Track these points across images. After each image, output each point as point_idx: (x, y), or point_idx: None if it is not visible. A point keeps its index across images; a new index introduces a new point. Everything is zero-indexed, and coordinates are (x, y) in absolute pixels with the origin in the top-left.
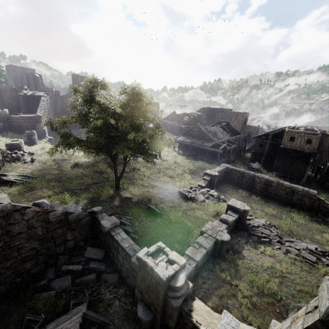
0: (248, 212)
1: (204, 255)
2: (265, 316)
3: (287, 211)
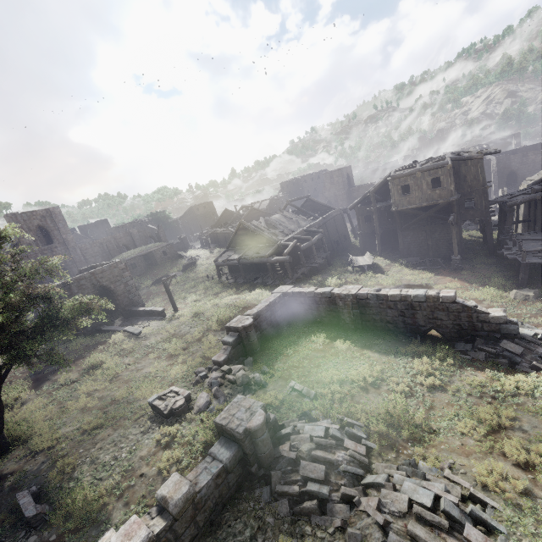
0: (262, 429)
1: None
2: None
3: (408, 356)
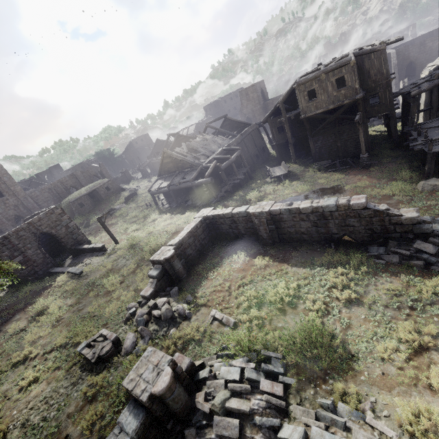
0: (170, 390)
1: None
2: None
3: (323, 267)
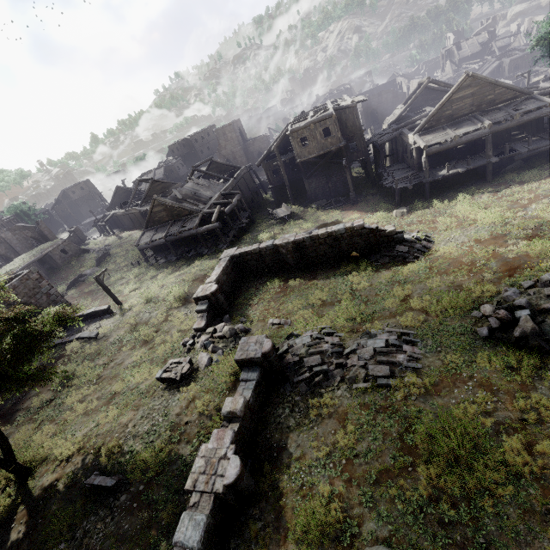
0: (272, 350)
1: None
2: None
3: (343, 275)
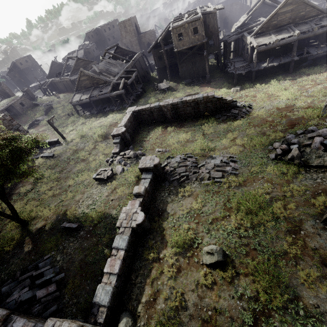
0: (159, 164)
1: (125, 255)
2: (188, 274)
3: (199, 125)
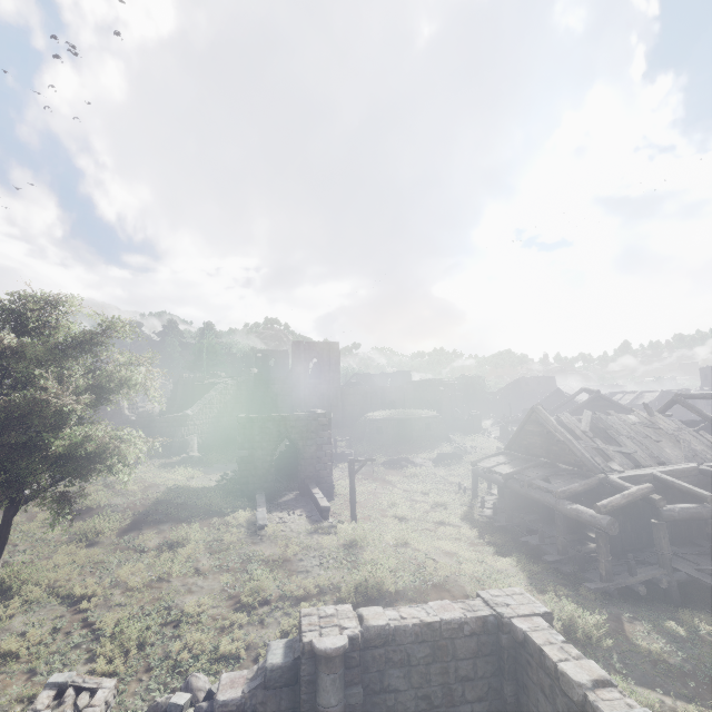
0: None
1: None
2: None
3: None
